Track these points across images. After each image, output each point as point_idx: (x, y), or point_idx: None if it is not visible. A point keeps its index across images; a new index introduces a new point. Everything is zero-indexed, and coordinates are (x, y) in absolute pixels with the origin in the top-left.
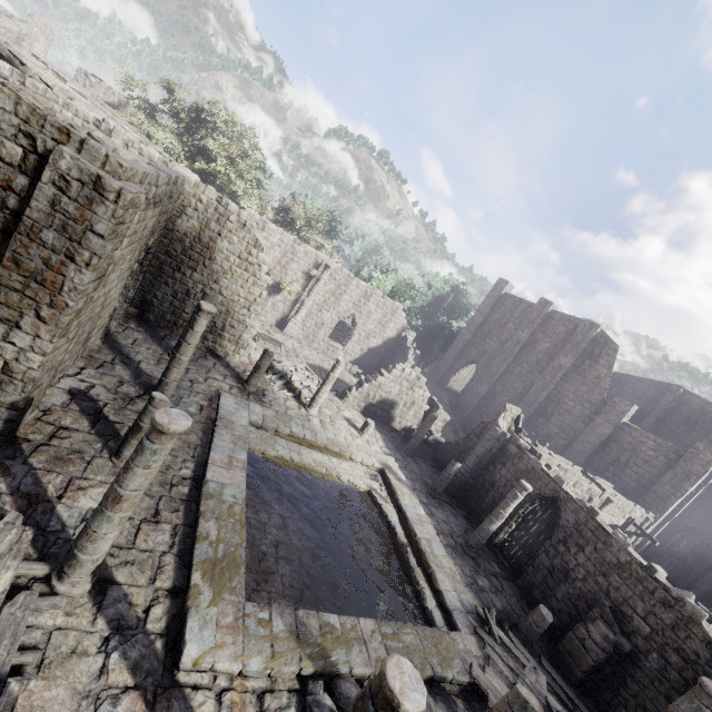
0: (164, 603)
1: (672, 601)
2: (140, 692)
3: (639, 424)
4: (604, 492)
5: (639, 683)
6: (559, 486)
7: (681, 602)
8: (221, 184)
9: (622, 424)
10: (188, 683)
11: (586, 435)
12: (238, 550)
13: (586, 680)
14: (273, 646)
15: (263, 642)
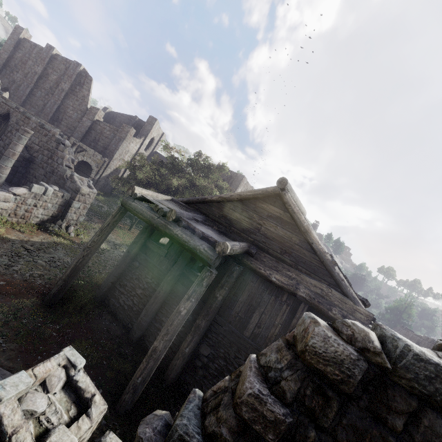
0: None
1: (48, 133)
2: None
3: None
4: (70, 138)
5: (34, 169)
6: (10, 107)
7: (50, 131)
8: None
9: (96, 120)
10: None
11: (79, 128)
12: None
13: (13, 178)
14: None
15: None
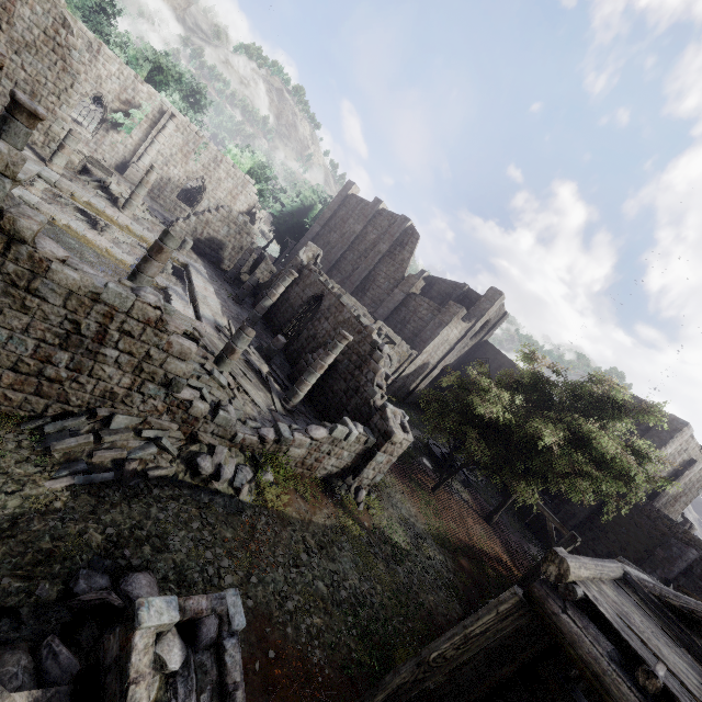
0: None
1: (363, 329)
2: None
3: None
4: (377, 321)
5: (334, 379)
6: (326, 287)
7: (367, 328)
8: None
9: (411, 293)
10: None
11: (387, 302)
12: None
13: None
14: None
15: None
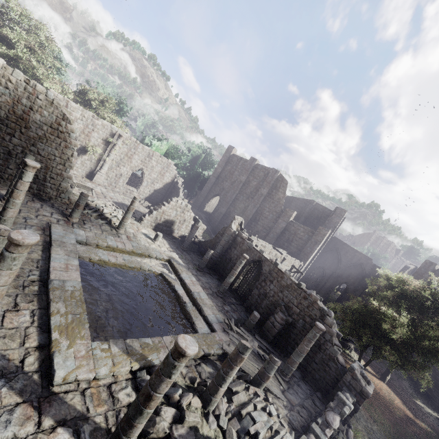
0: (34, 354)
1: (307, 296)
2: (28, 403)
3: (298, 221)
4: (282, 255)
5: (295, 334)
6: (261, 254)
7: (310, 295)
8: (24, 67)
9: (290, 221)
10: (61, 391)
11: (275, 229)
12: (82, 316)
13: (275, 339)
14: (113, 360)
15: (106, 360)
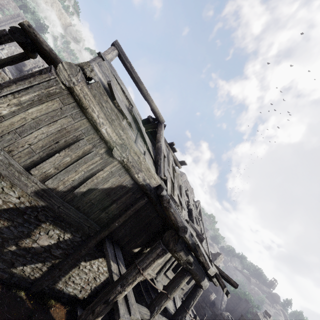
0: None
1: None
2: None
3: None
4: None
5: None
6: None
7: None
8: None
9: None
10: None
11: None
12: None
13: None
14: None
15: None
